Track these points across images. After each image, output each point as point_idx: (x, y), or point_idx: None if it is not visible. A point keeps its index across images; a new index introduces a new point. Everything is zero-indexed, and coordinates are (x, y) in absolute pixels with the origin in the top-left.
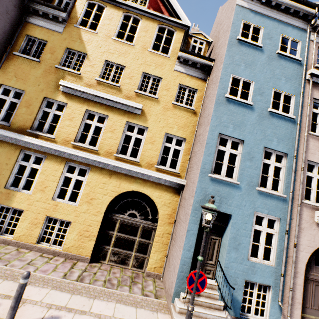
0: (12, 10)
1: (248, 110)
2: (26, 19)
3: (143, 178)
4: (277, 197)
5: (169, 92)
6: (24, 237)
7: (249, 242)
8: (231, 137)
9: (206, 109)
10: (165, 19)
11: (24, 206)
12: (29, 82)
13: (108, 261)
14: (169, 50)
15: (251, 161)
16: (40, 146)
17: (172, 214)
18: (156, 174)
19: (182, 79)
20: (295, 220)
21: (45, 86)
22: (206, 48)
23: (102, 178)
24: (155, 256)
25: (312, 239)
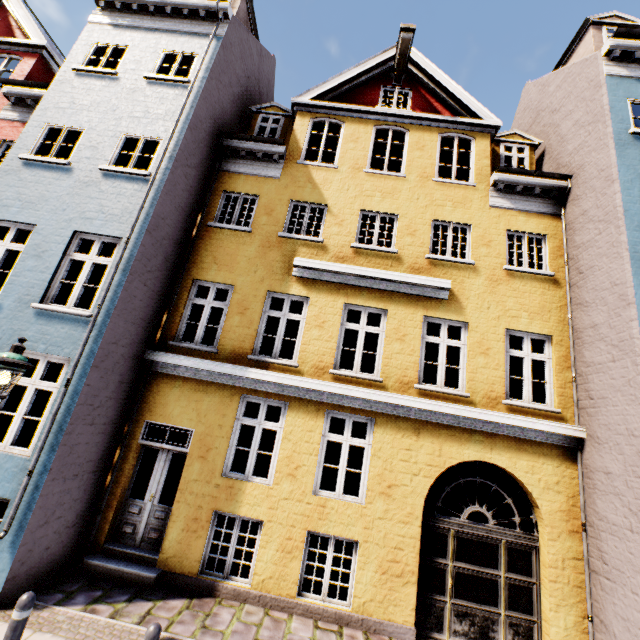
0: (206, 158)
1: None
2: (220, 167)
3: (487, 430)
4: None
5: (492, 249)
6: (271, 581)
7: None
8: None
9: (591, 272)
10: (451, 122)
11: (262, 512)
12: (238, 270)
13: (449, 635)
14: (470, 172)
15: None
16: (275, 385)
17: (569, 508)
18: (515, 419)
19: (509, 221)
20: None
21: (266, 273)
22: (531, 157)
23: (402, 439)
24: (559, 619)
25: None
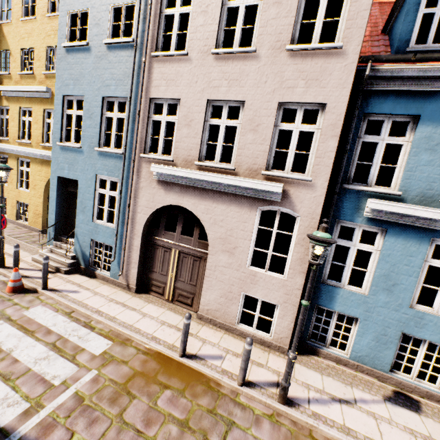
0: None
1: (86, 53)
2: None
3: None
4: (116, 155)
5: None
6: (11, 215)
7: (93, 205)
8: (75, 96)
9: None
10: None
11: (6, 195)
12: None
13: None
14: None
15: (92, 119)
16: (3, 149)
17: None
18: None
19: None
20: (134, 179)
21: None
22: None
23: (38, 167)
24: None
25: (152, 199)
